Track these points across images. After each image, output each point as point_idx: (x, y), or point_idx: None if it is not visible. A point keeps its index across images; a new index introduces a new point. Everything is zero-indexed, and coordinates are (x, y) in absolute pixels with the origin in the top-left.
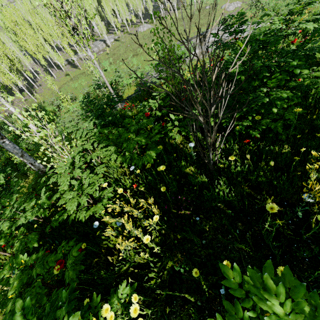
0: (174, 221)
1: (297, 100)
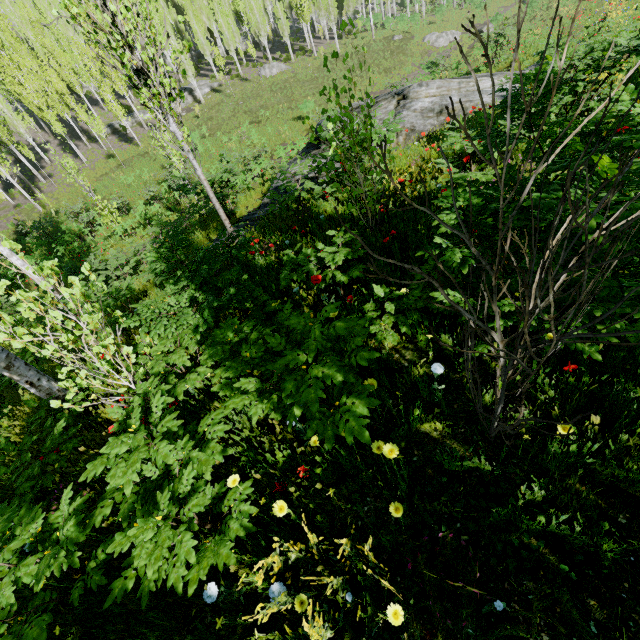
0: (432, 606)
1: None
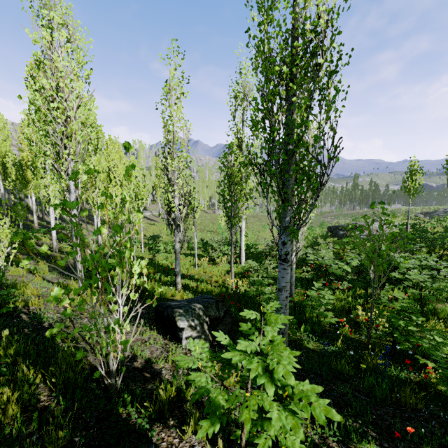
0: None
1: None
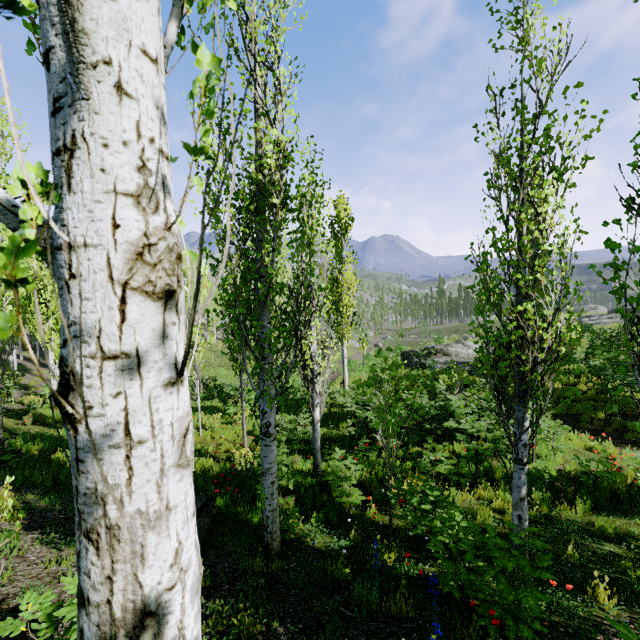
0: None
1: None
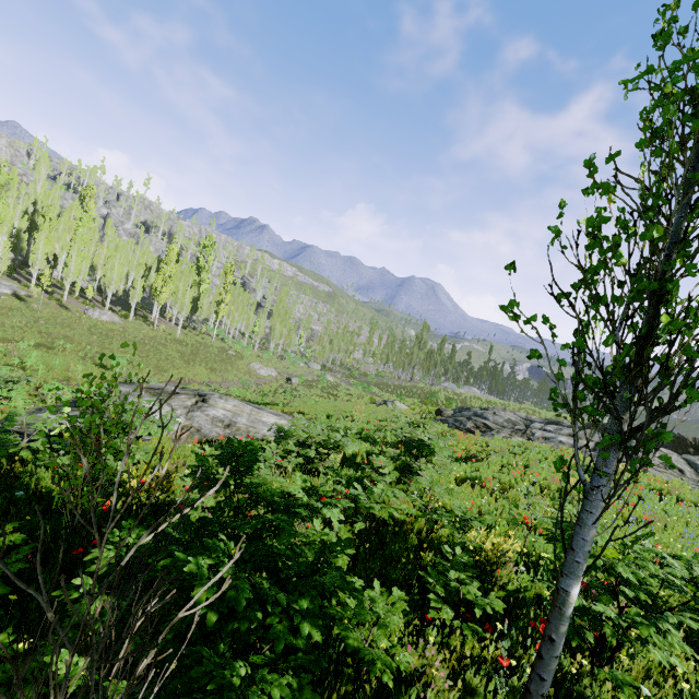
0: None
1: (300, 694)
